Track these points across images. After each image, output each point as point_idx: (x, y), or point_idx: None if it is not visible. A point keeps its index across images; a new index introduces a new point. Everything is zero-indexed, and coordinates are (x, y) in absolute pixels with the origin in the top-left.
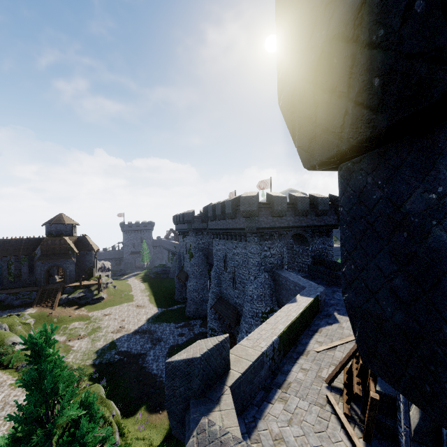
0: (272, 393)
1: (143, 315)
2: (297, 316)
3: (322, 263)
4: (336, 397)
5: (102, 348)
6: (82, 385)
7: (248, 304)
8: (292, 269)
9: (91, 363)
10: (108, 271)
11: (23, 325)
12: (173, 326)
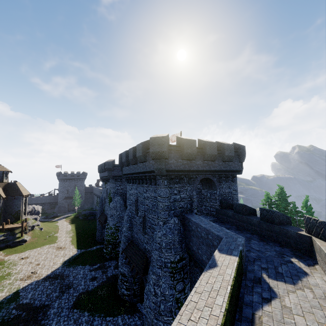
0: None
1: (60, 257)
2: (227, 304)
3: (229, 207)
4: None
5: (1, 300)
6: None
7: (157, 252)
8: (200, 212)
9: None
10: (38, 214)
11: None
12: (87, 269)
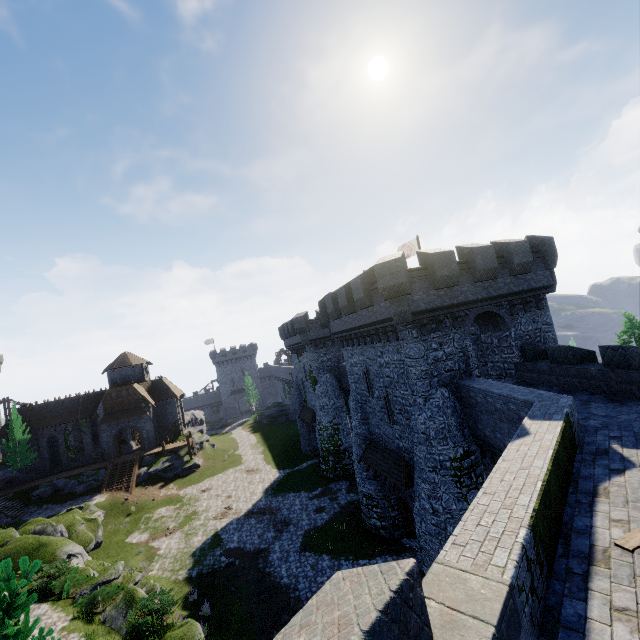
0: None
1: (258, 484)
2: (549, 465)
3: (540, 356)
4: None
5: (201, 546)
6: (173, 617)
7: (423, 447)
8: (485, 375)
9: (185, 575)
10: (202, 424)
11: (87, 523)
12: (305, 497)
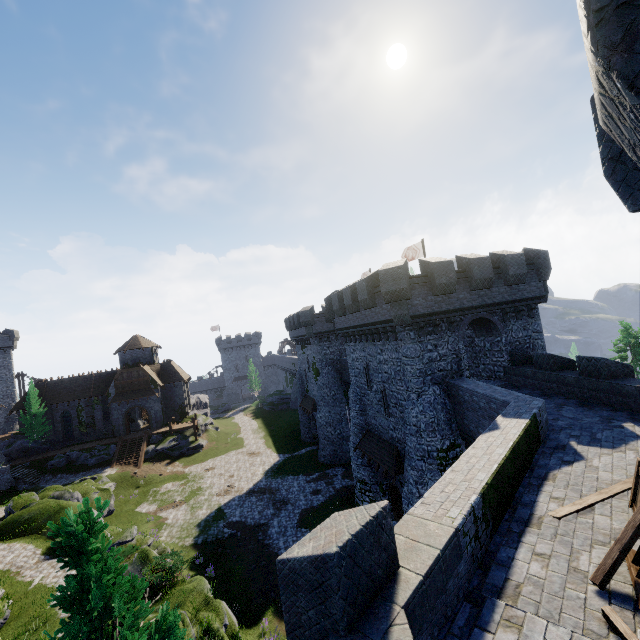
0: (487, 608)
1: (259, 466)
2: (507, 453)
3: (527, 361)
4: (625, 617)
5: (205, 518)
6: (181, 576)
7: (413, 438)
8: (477, 376)
9: (191, 542)
10: (206, 407)
11: (100, 492)
12: (303, 480)
